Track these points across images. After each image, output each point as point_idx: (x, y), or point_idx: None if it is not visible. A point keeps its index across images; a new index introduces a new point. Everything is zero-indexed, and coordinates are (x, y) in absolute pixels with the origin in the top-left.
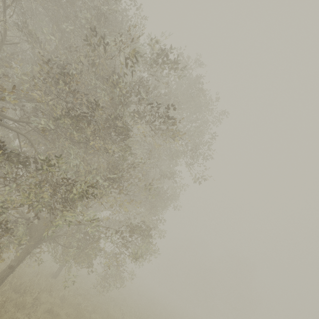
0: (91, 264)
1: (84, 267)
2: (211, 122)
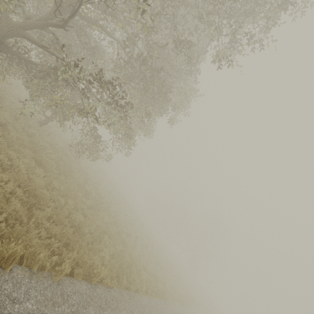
0: (64, 119)
1: (59, 121)
2: (292, 2)
